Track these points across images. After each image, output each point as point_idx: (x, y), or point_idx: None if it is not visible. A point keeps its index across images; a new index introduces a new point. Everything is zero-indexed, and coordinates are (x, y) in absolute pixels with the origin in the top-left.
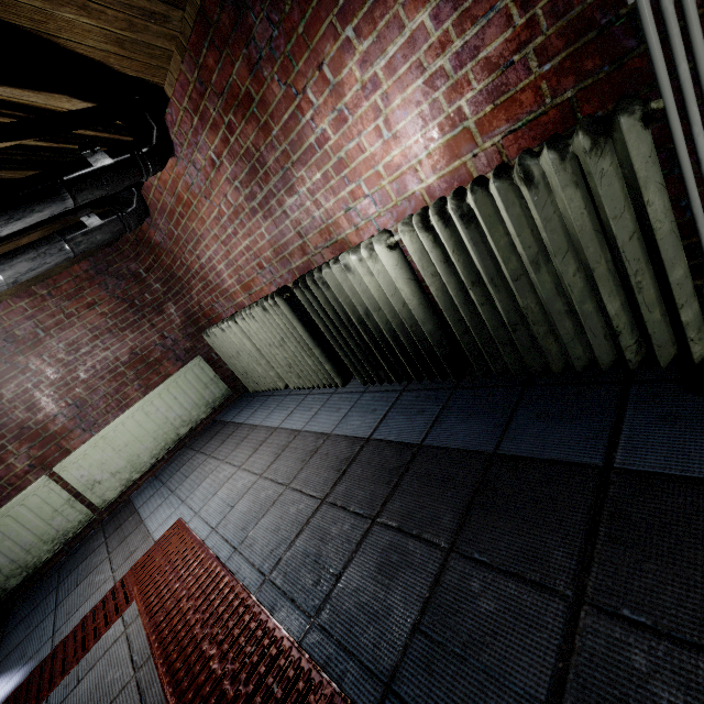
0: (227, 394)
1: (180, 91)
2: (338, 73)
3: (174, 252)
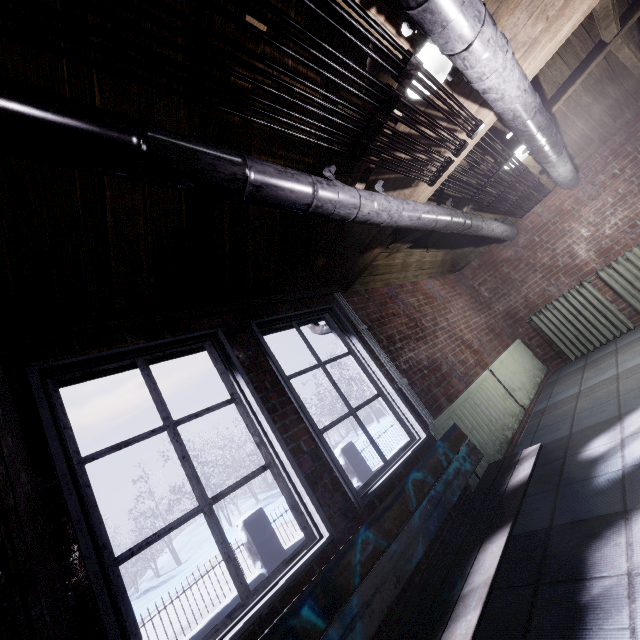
0: (545, 368)
1: (604, 149)
2: None
3: (522, 258)
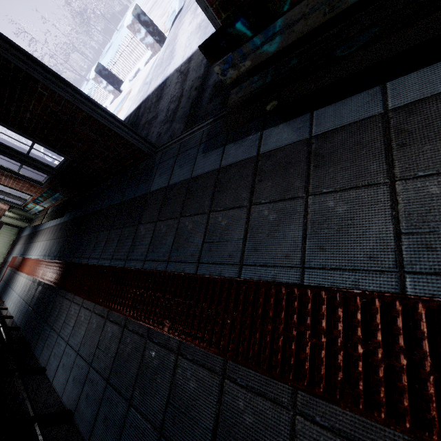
0: (19, 230)
1: None
2: None
3: None
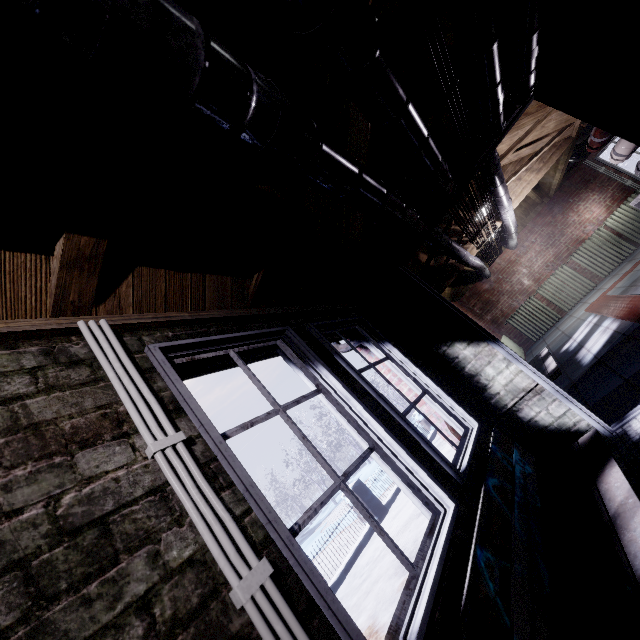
0: (522, 348)
1: (525, 230)
2: (577, 209)
3: (494, 288)
